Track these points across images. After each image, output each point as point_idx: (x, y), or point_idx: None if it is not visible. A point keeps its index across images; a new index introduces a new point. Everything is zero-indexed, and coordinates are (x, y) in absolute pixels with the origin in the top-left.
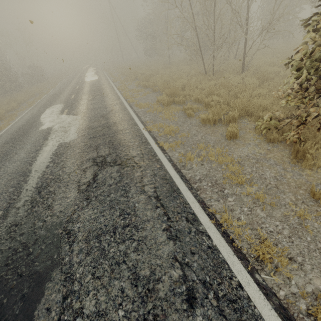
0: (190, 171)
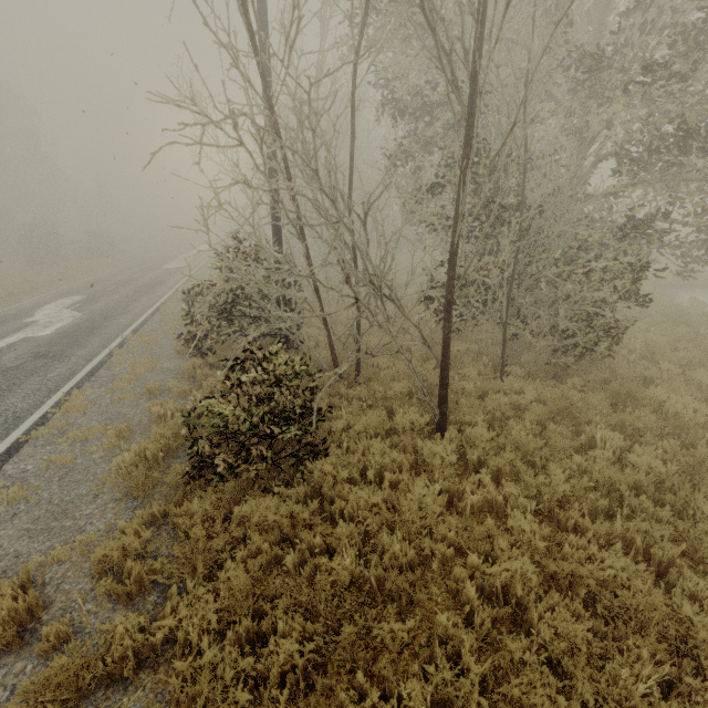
0: (107, 371)
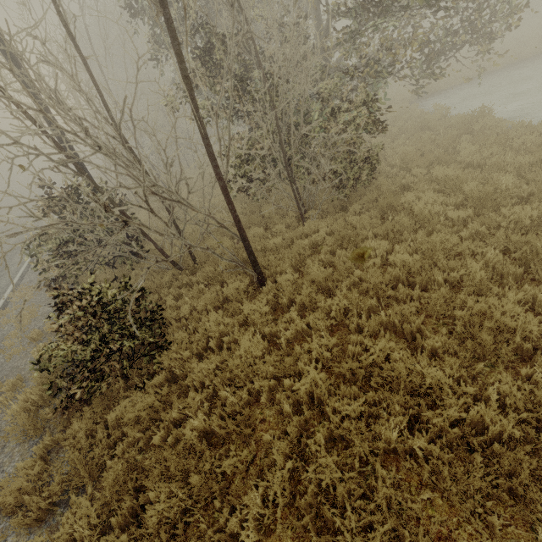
0: None
